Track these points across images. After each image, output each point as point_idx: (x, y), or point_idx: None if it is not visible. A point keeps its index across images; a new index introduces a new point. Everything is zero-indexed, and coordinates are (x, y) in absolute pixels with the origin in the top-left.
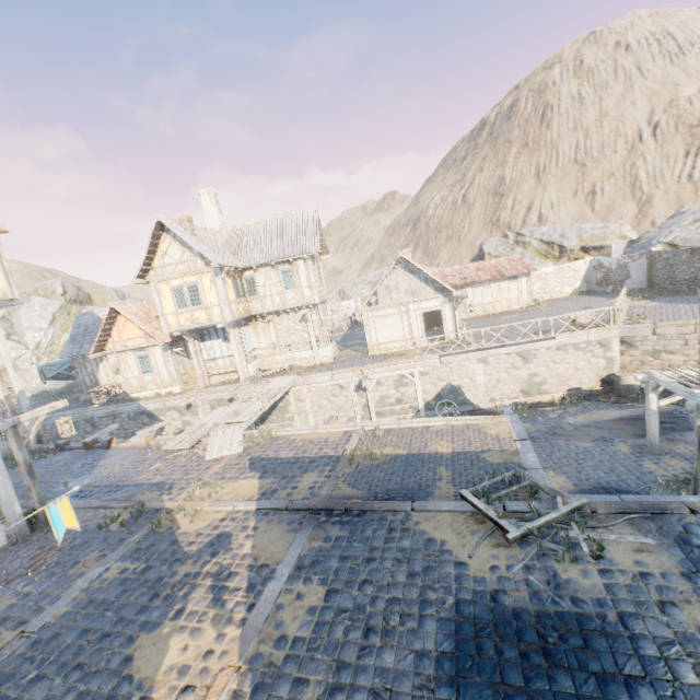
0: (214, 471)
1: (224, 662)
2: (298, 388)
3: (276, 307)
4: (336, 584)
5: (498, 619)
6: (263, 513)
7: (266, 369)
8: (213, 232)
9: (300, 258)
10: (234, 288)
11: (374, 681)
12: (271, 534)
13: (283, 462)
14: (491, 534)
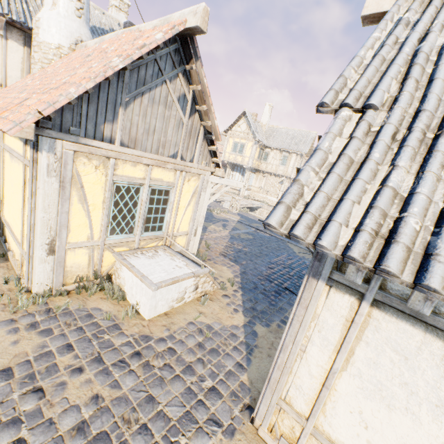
0: (225, 210)
1: (224, 232)
2: (262, 210)
3: (271, 171)
4: (256, 238)
5: (296, 259)
6: (239, 222)
7: (252, 197)
8: (262, 124)
9: (295, 153)
10: (258, 153)
11: (259, 249)
12: (241, 226)
13: (249, 218)
14: (309, 254)
